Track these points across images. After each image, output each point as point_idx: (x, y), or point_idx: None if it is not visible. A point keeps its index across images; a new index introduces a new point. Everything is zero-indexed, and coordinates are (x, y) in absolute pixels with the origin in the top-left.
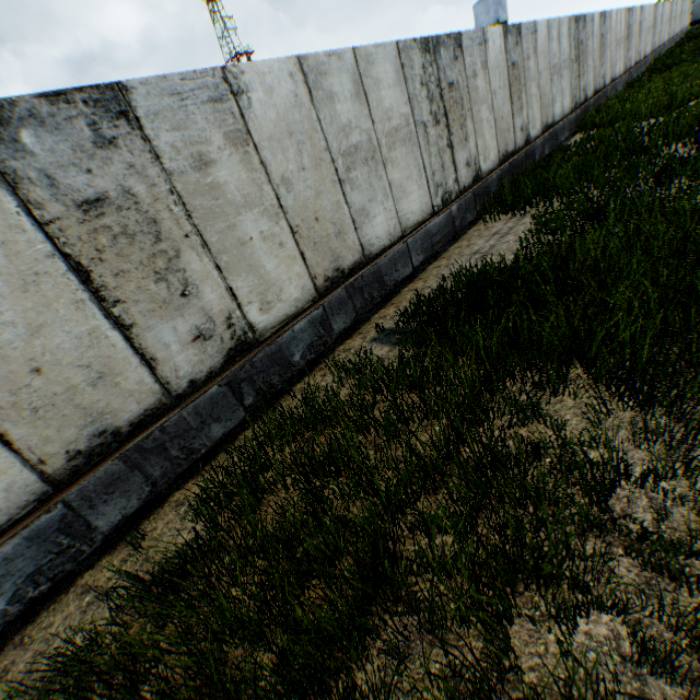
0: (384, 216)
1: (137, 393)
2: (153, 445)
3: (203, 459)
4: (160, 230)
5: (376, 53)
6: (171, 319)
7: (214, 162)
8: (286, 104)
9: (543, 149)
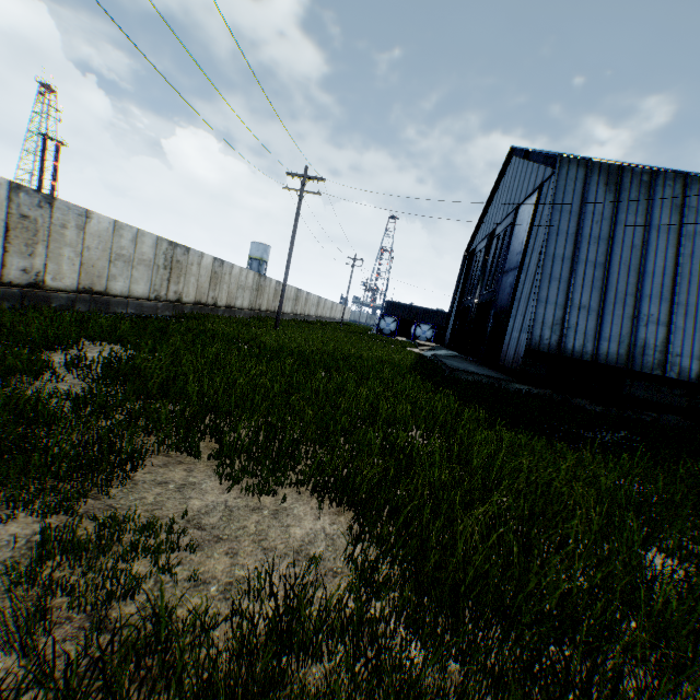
0: (124, 284)
1: None
2: None
3: None
4: (39, 234)
5: (148, 234)
6: (22, 259)
7: (69, 228)
8: (104, 228)
9: (224, 313)
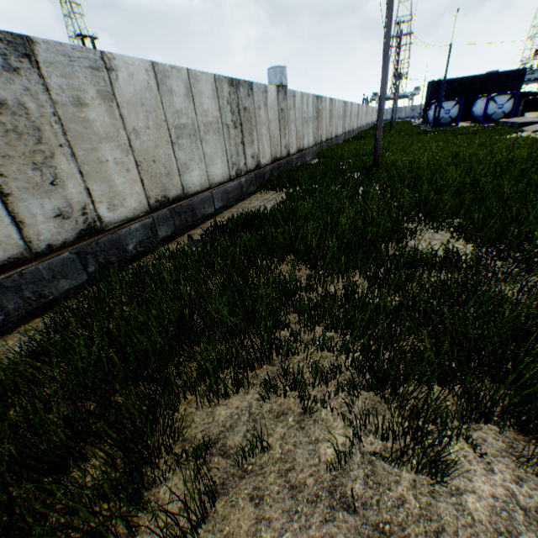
0: (199, 172)
1: (5, 243)
2: (12, 285)
3: (49, 307)
4: (42, 136)
5: (202, 76)
6: (41, 198)
7: (88, 105)
8: (141, 86)
9: (297, 161)
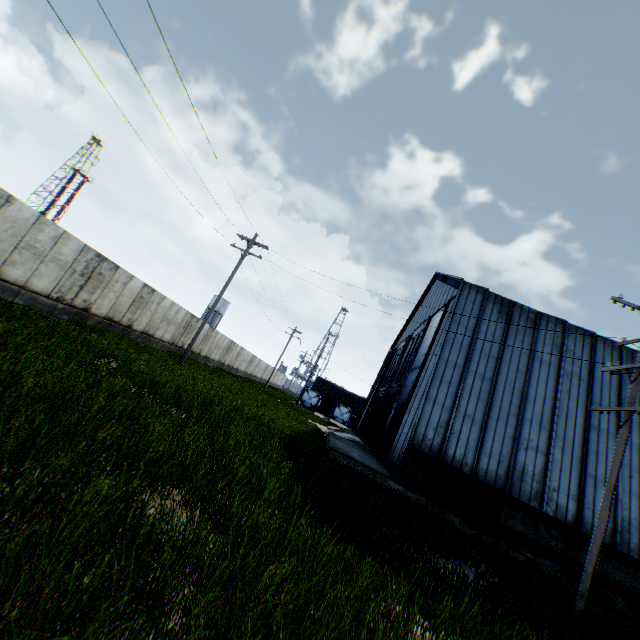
0: (24, 273)
1: None
2: None
3: None
4: None
5: (76, 239)
6: None
7: None
8: (24, 217)
9: (138, 338)
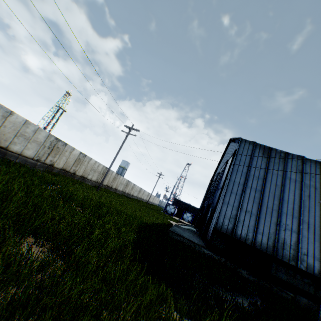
0: (20, 148)
1: None
2: None
3: None
4: None
5: (44, 131)
6: None
7: None
8: (19, 121)
9: (79, 179)
